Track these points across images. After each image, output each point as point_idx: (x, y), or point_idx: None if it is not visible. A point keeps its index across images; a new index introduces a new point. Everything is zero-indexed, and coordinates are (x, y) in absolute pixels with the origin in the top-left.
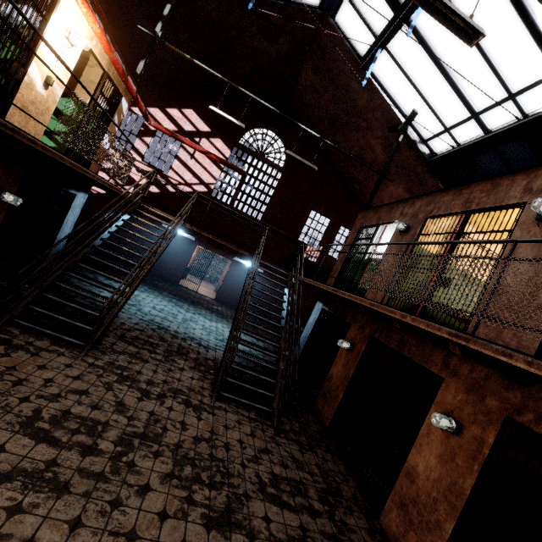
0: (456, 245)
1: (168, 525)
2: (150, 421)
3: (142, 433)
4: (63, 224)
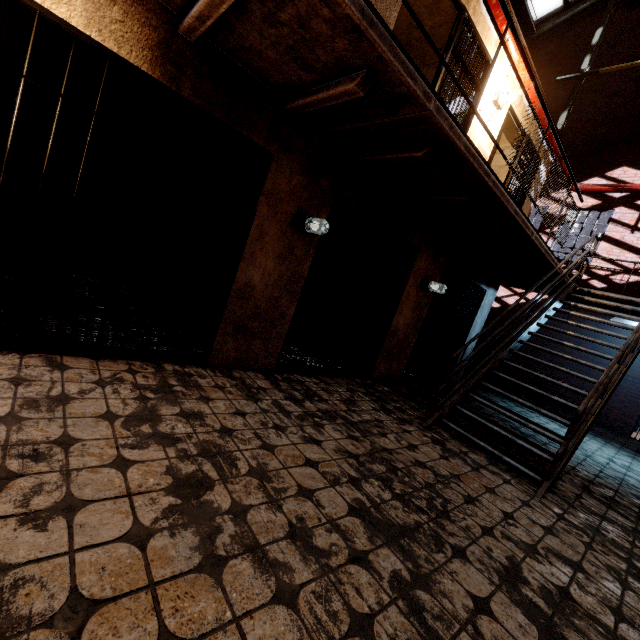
0: None
1: None
2: None
3: None
4: (471, 328)
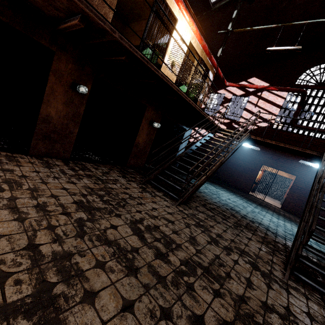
0: None
1: None
2: (214, 261)
3: (206, 267)
4: (180, 146)
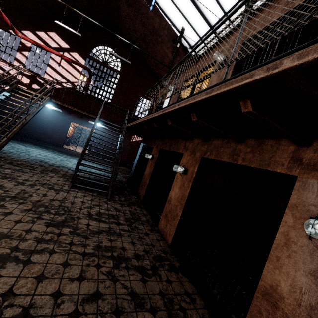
0: (194, 90)
1: (21, 224)
2: (21, 192)
3: (13, 196)
4: None
